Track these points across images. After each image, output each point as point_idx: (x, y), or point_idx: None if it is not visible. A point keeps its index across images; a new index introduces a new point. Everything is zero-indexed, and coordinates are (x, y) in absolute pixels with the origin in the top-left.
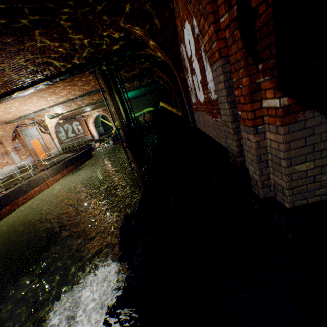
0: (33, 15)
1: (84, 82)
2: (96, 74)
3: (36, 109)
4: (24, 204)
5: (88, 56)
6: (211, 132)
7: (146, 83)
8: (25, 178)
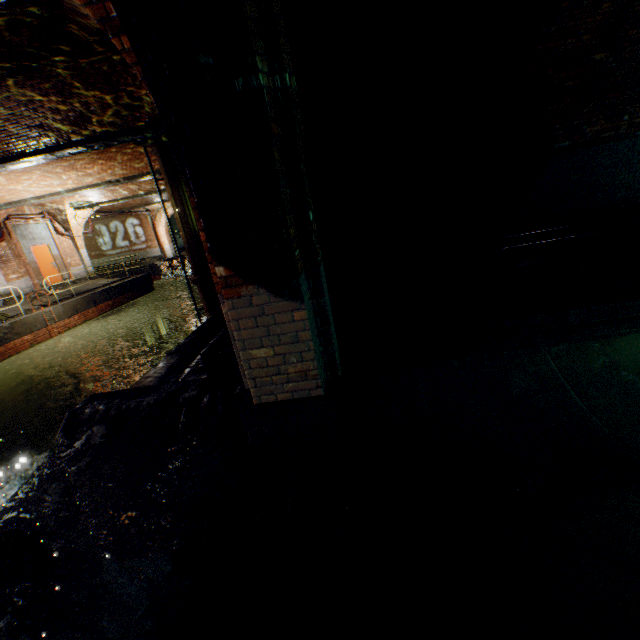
0: (0, 62)
1: (130, 156)
2: (149, 147)
3: (42, 191)
4: None
5: (117, 123)
6: None
7: None
8: (8, 316)
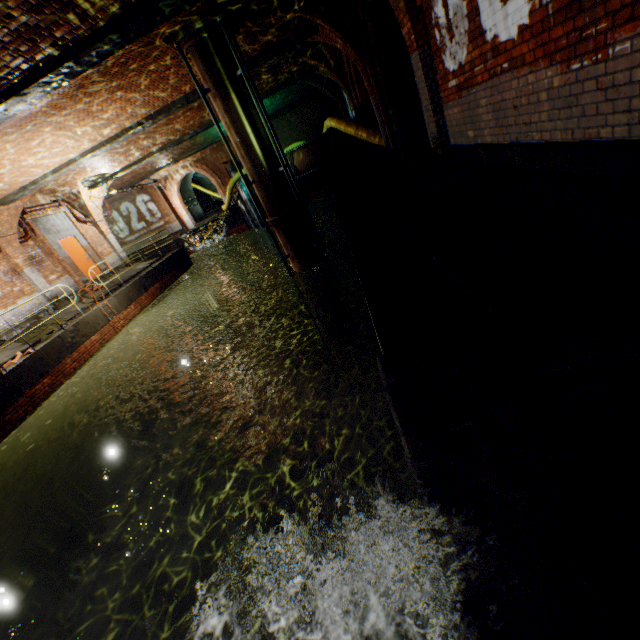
0: None
1: (153, 76)
2: (181, 44)
3: (55, 161)
4: (78, 371)
5: None
6: (542, 124)
7: (289, 75)
8: (66, 319)
